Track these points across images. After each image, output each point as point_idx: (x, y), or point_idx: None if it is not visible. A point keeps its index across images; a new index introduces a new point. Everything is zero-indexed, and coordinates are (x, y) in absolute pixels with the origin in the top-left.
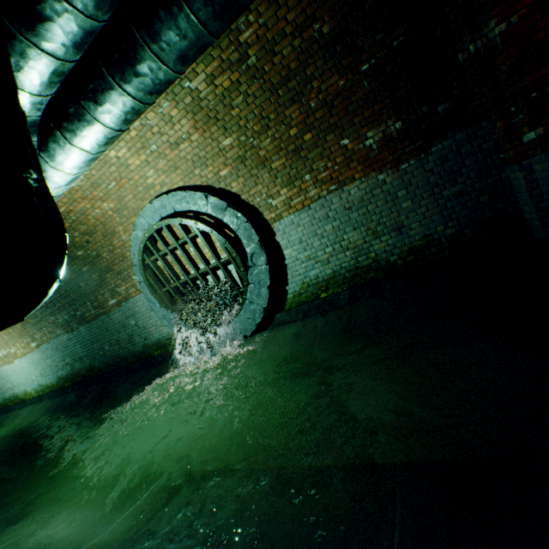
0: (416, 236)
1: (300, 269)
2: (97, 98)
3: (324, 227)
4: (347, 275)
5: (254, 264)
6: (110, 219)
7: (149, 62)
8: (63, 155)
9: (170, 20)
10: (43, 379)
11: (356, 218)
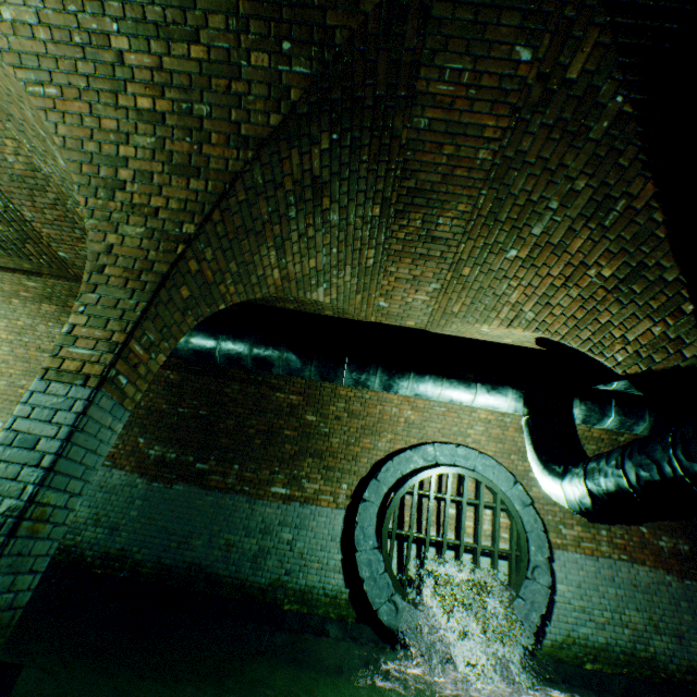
0: (694, 655)
1: (569, 615)
2: (628, 413)
3: (607, 587)
4: (621, 656)
5: (533, 577)
6: (392, 421)
7: None
8: None
9: None
10: None
11: (640, 599)
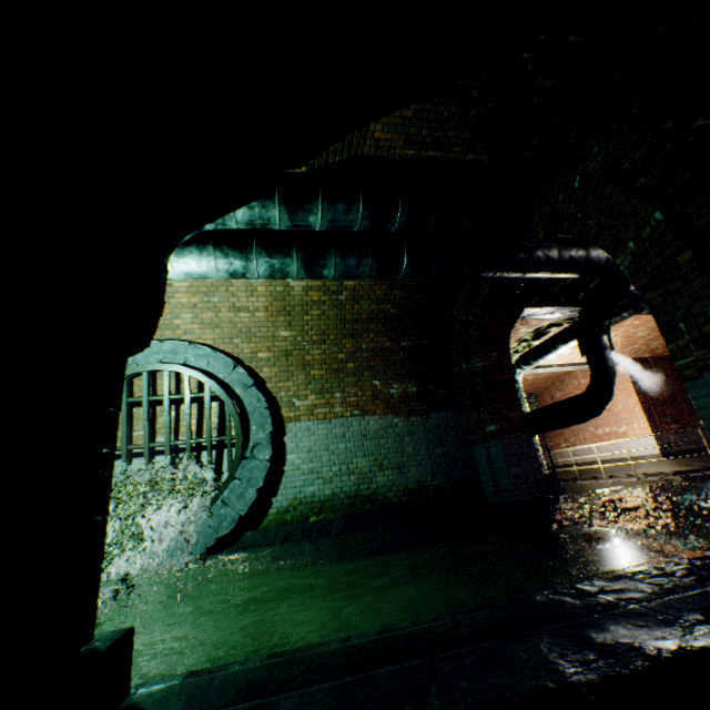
0: (412, 478)
1: (298, 480)
2: (273, 253)
3: (338, 444)
4: (346, 501)
5: (253, 456)
6: None
7: (328, 263)
8: (195, 261)
9: (358, 256)
10: None
11: (369, 446)
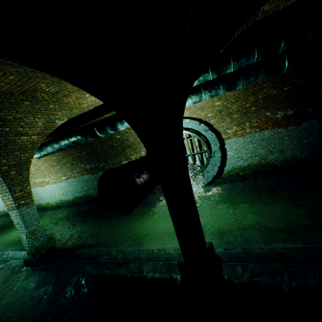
0: (288, 155)
1: (233, 161)
2: (211, 90)
3: (249, 145)
4: (254, 167)
5: (214, 156)
6: None
7: (238, 84)
8: None
9: (255, 76)
10: (63, 197)
11: (264, 144)
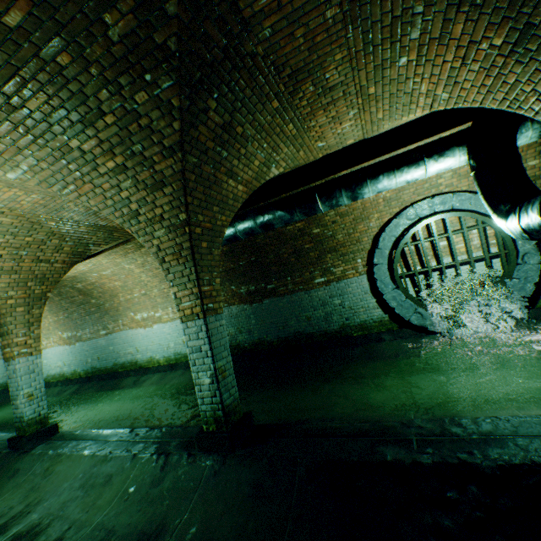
0: None
1: None
2: None
3: None
4: None
5: (523, 262)
6: (373, 206)
7: None
8: None
9: None
10: (183, 347)
11: None
